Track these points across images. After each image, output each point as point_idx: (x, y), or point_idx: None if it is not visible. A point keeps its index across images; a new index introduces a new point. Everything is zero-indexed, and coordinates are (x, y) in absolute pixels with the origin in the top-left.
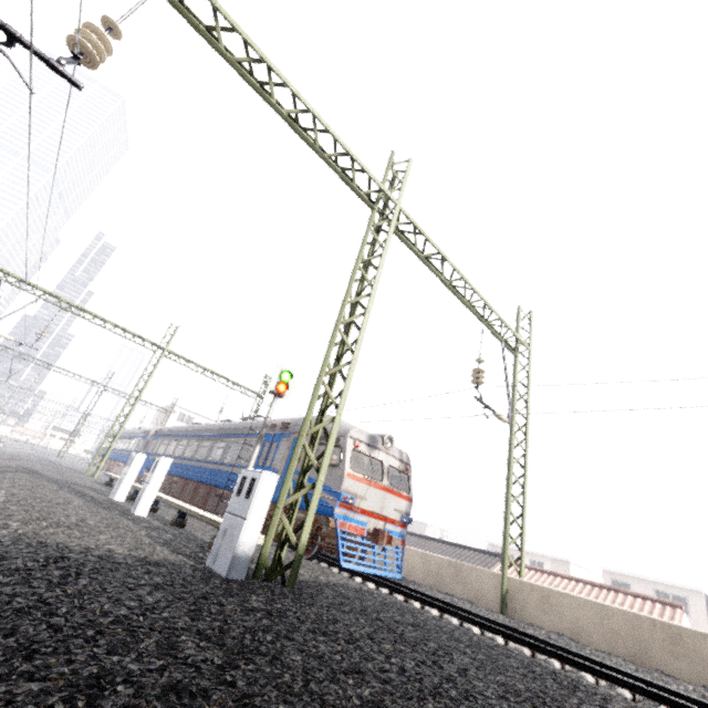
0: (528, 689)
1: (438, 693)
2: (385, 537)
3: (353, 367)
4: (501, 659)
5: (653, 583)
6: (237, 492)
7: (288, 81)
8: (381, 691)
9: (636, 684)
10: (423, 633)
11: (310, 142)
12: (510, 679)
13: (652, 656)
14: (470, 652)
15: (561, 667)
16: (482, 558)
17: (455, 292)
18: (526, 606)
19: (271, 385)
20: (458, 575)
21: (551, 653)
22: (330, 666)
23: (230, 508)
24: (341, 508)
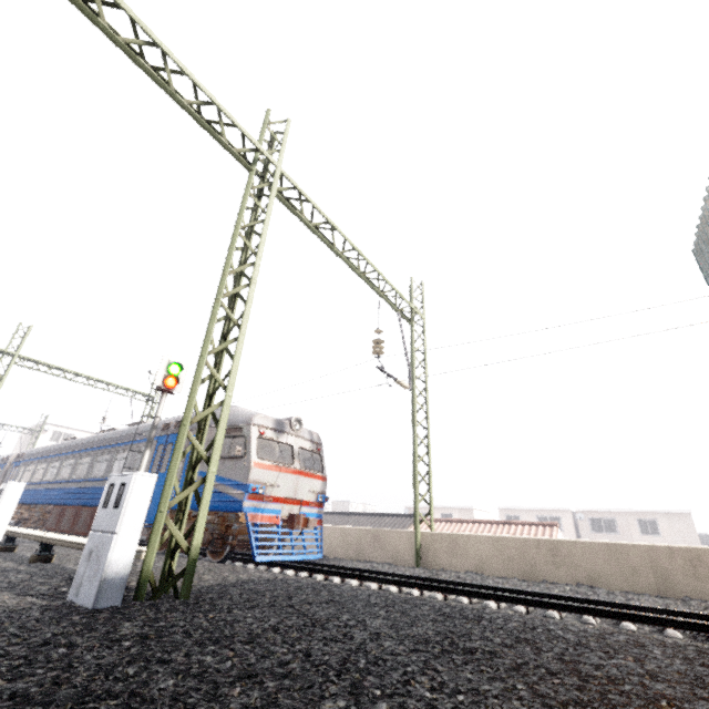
0: (438, 633)
1: (345, 668)
2: (301, 520)
3: (241, 343)
4: (414, 611)
5: (536, 511)
6: (103, 504)
7: (121, 0)
8: (275, 691)
9: (529, 598)
10: (337, 607)
11: (162, 83)
12: (422, 629)
13: (538, 571)
14: (385, 612)
15: (469, 601)
16: (400, 521)
17: (348, 263)
18: (437, 555)
19: (157, 380)
20: (376, 542)
21: (460, 591)
22: (214, 680)
23: (96, 524)
24: (250, 500)
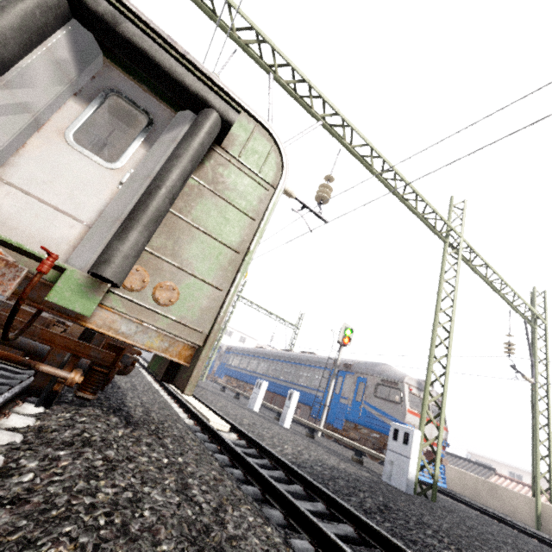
0: None
1: None
2: None
3: (449, 359)
4: None
5: None
6: (393, 438)
7: (405, 178)
8: None
9: None
10: (530, 545)
11: (413, 210)
12: None
13: None
14: None
15: None
16: (478, 469)
17: (493, 288)
18: None
19: (339, 338)
20: (493, 493)
21: None
22: None
23: (390, 447)
24: None
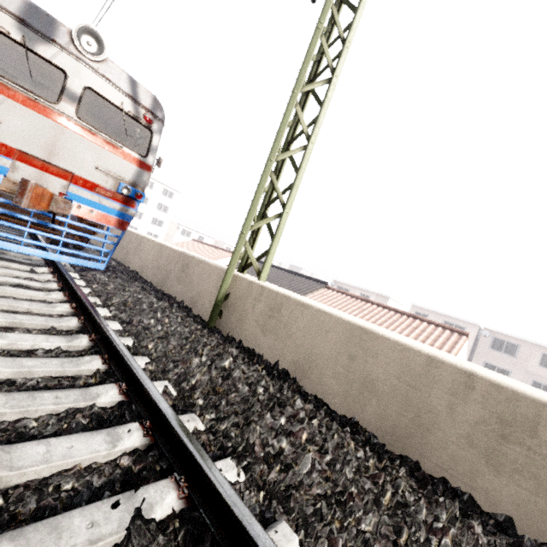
0: None
1: None
2: (27, 191)
3: None
4: None
5: (445, 317)
6: None
7: None
8: None
9: None
10: None
11: None
12: None
13: (433, 447)
14: None
15: None
16: (310, 283)
17: None
18: (244, 320)
19: None
20: (183, 272)
21: None
22: None
23: None
24: None
